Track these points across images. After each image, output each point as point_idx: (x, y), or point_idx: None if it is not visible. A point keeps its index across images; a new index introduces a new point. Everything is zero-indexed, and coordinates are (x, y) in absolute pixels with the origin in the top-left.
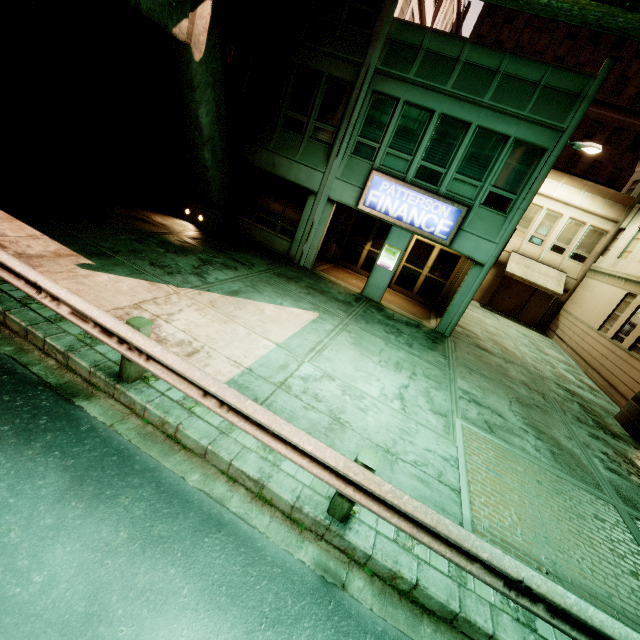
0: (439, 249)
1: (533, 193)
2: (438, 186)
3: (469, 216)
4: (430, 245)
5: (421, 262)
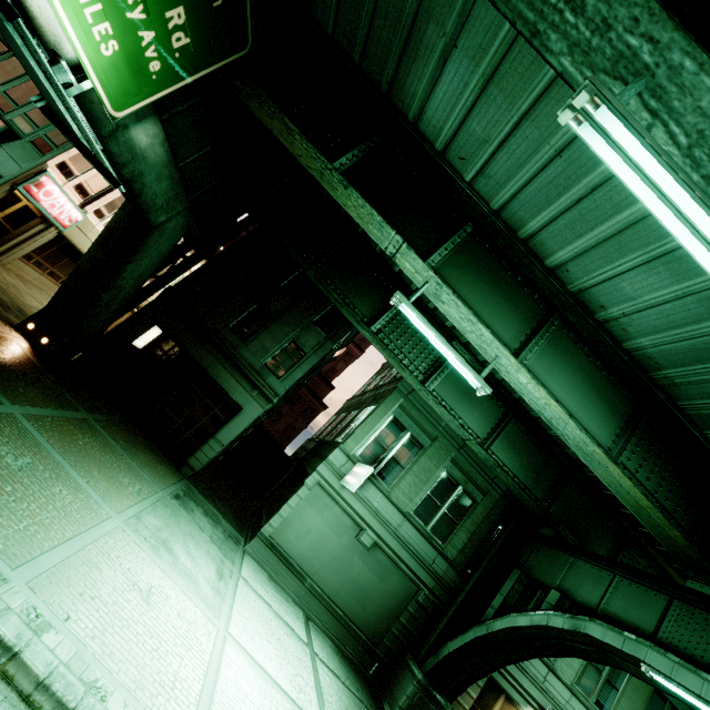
0: (25, 205)
1: (66, 150)
2: (5, 114)
3: (15, 142)
4: (19, 198)
5: (1, 207)
